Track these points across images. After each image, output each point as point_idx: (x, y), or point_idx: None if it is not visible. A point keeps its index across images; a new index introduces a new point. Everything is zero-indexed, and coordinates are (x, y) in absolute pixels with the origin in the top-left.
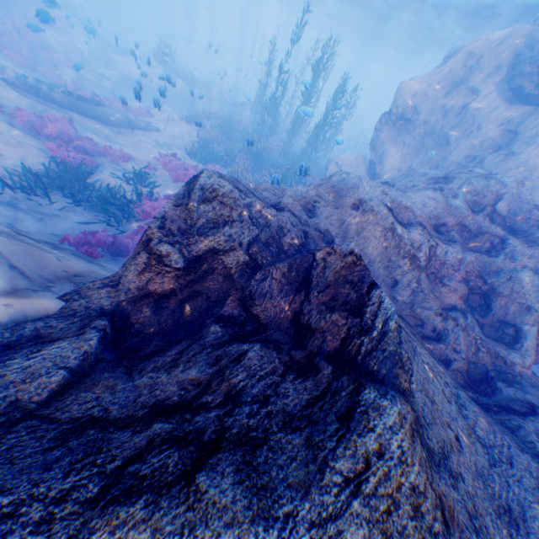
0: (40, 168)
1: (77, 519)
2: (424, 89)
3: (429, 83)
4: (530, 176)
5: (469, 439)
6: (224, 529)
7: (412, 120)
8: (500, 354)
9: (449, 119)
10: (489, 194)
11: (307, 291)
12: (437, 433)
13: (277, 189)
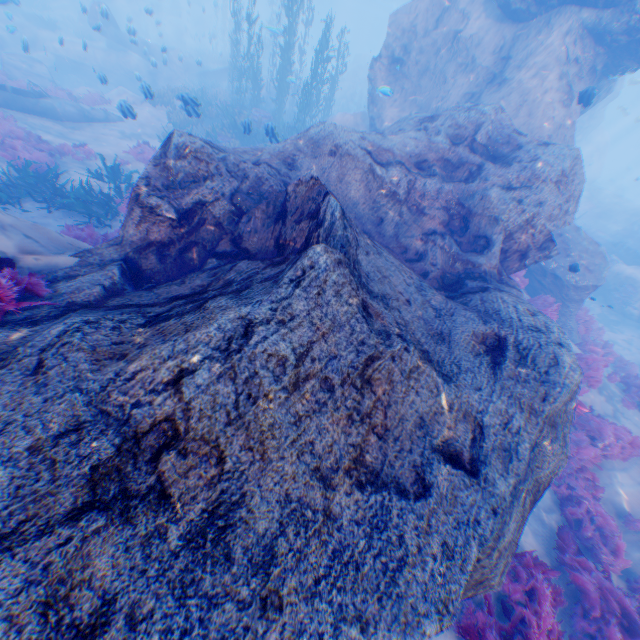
0: None
1: (136, 330)
2: (412, 21)
3: (417, 13)
4: (524, 103)
5: (422, 306)
6: (222, 312)
7: (405, 61)
8: (473, 262)
9: (443, 53)
10: (469, 124)
11: (284, 220)
12: (381, 288)
13: (255, 149)
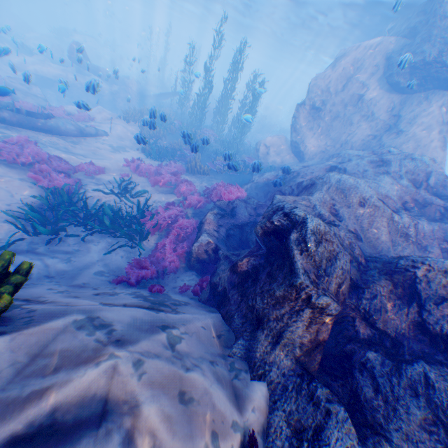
0: (32, 200)
1: None
2: (327, 84)
3: (330, 79)
4: (418, 147)
5: None
6: None
7: (321, 108)
8: None
9: (349, 106)
10: (420, 172)
11: (418, 302)
12: None
13: (303, 199)
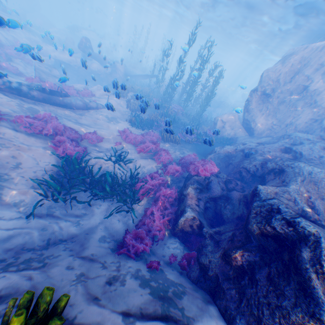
0: (51, 166)
1: None
2: (277, 76)
3: (280, 73)
4: None
5: None
6: None
7: (271, 95)
8: None
9: (295, 95)
10: None
11: None
12: None
13: (282, 190)
